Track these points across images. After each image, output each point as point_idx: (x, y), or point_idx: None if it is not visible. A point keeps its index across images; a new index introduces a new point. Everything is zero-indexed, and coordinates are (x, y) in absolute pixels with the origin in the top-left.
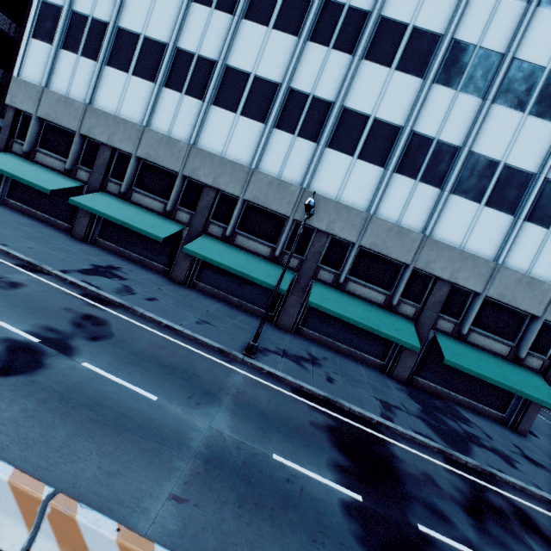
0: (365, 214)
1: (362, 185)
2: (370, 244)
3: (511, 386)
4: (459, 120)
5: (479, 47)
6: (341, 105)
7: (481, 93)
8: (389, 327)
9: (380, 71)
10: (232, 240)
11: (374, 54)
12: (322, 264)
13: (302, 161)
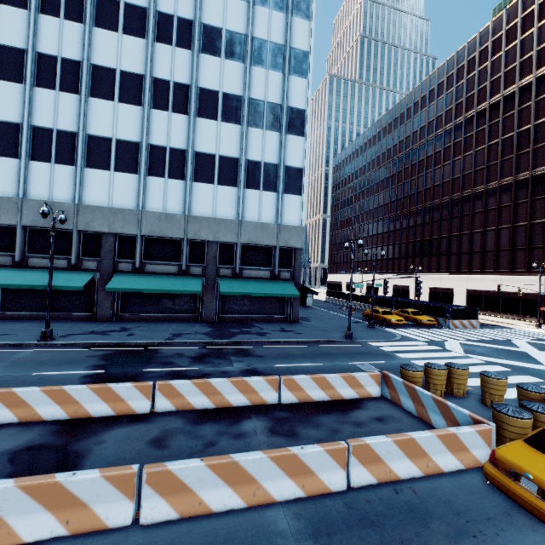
0: (137, 211)
1: (126, 190)
2: (149, 232)
3: (265, 292)
4: (179, 131)
5: (173, 82)
6: (85, 133)
7: (186, 112)
8: (179, 285)
9: (108, 105)
10: (26, 264)
11: (98, 92)
12: (119, 259)
13: (68, 182)
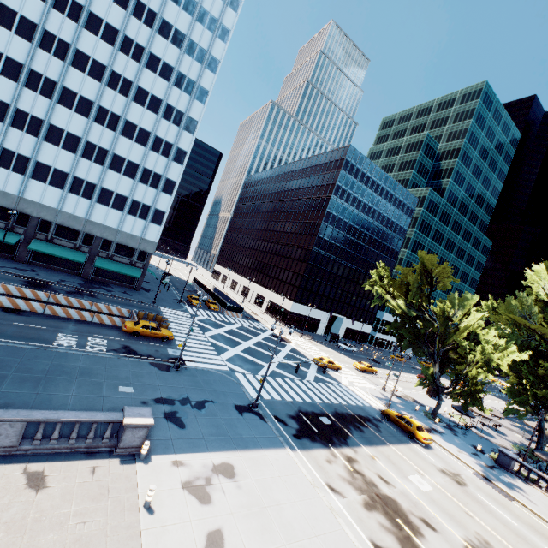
0: (57, 210)
1: (53, 197)
2: (62, 223)
3: (121, 272)
4: (95, 173)
5: (99, 146)
6: (35, 160)
7: (103, 164)
8: (72, 256)
9: (54, 148)
10: None
11: (50, 140)
12: (39, 231)
13: (17, 183)
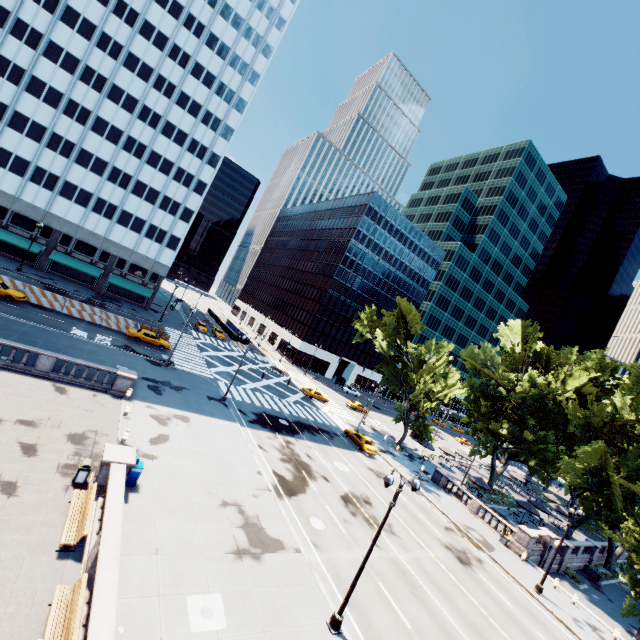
0: (79, 226)
1: (77, 214)
2: (82, 238)
3: (132, 290)
4: (118, 196)
5: (124, 172)
6: (65, 179)
7: (126, 189)
8: (88, 270)
9: (83, 170)
10: (7, 228)
11: (80, 162)
12: (60, 244)
13: (46, 199)
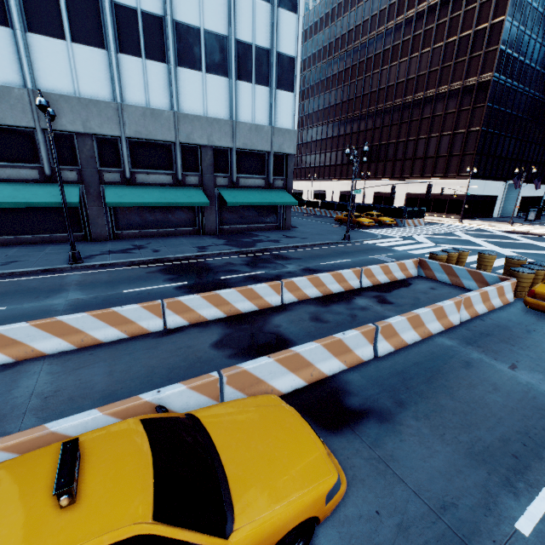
0: (114, 105)
1: (94, 73)
2: (135, 134)
3: (268, 202)
4: None
5: None
6: None
7: None
8: (183, 197)
9: None
10: None
11: None
12: (102, 168)
13: (7, 55)
